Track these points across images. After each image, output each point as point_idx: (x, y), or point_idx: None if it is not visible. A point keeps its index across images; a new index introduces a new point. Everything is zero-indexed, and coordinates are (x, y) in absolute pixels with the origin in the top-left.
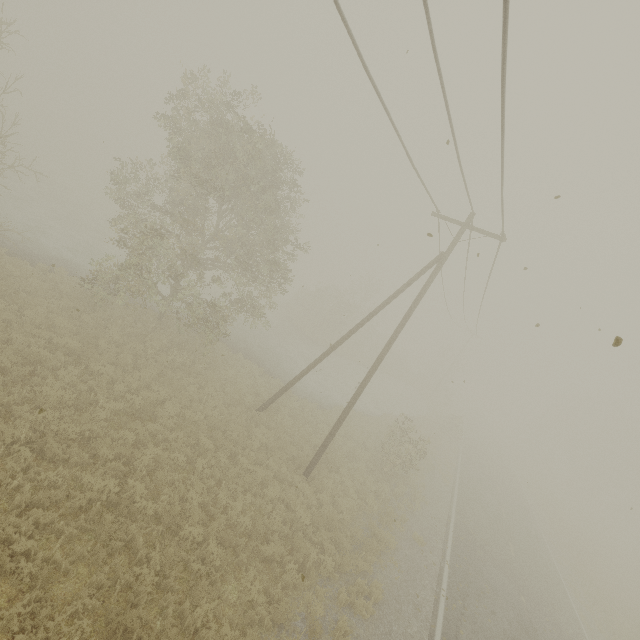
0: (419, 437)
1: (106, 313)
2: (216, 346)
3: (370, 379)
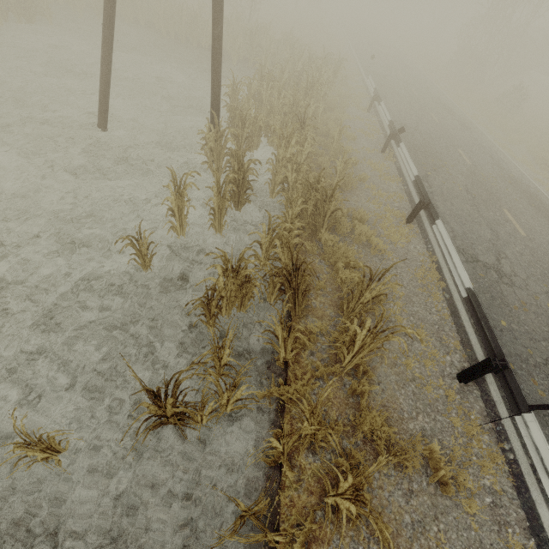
0: None
1: None
2: None
3: None
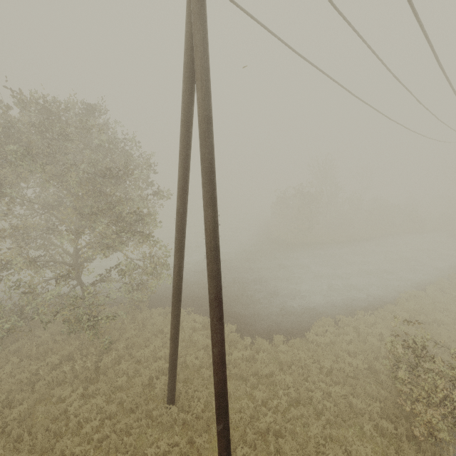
0: (455, 358)
1: (20, 343)
2: (153, 315)
3: (220, 346)
